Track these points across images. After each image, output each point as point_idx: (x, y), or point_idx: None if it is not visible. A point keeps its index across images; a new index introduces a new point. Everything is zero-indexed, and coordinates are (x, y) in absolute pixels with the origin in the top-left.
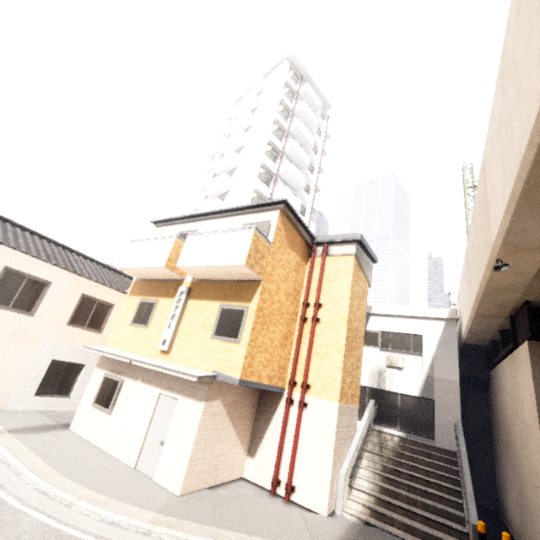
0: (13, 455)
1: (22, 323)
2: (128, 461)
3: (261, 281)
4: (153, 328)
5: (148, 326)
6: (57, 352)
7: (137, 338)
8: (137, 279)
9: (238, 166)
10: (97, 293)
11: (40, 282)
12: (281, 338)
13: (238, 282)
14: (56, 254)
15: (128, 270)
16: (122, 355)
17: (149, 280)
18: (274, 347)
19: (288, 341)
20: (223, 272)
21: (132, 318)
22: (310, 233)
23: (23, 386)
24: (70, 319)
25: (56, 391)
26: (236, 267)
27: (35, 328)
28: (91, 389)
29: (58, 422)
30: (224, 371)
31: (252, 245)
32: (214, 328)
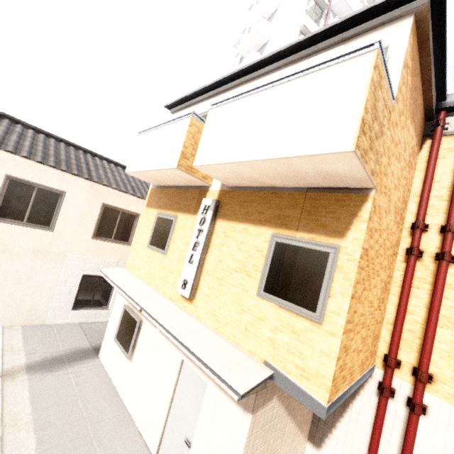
0: (4, 431)
1: (42, 239)
2: (148, 441)
3: (369, 190)
4: (171, 256)
5: (166, 252)
6: (87, 266)
7: (154, 267)
8: (153, 186)
9: (269, 39)
10: (119, 202)
11: (53, 192)
12: (380, 292)
13: (308, 191)
14: (71, 158)
15: (137, 174)
16: (133, 296)
17: (166, 187)
18: (372, 311)
19: (386, 291)
20: (280, 172)
21: (149, 238)
22: (445, 85)
23: (58, 302)
24: (94, 232)
25: (94, 303)
26: (323, 157)
27: (58, 243)
28: (114, 318)
29: (91, 342)
30: (287, 372)
31: (370, 94)
32: (263, 278)
